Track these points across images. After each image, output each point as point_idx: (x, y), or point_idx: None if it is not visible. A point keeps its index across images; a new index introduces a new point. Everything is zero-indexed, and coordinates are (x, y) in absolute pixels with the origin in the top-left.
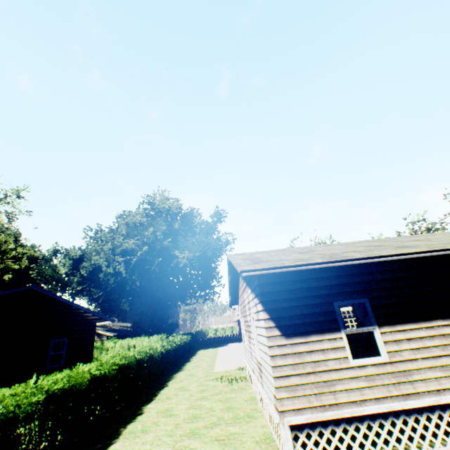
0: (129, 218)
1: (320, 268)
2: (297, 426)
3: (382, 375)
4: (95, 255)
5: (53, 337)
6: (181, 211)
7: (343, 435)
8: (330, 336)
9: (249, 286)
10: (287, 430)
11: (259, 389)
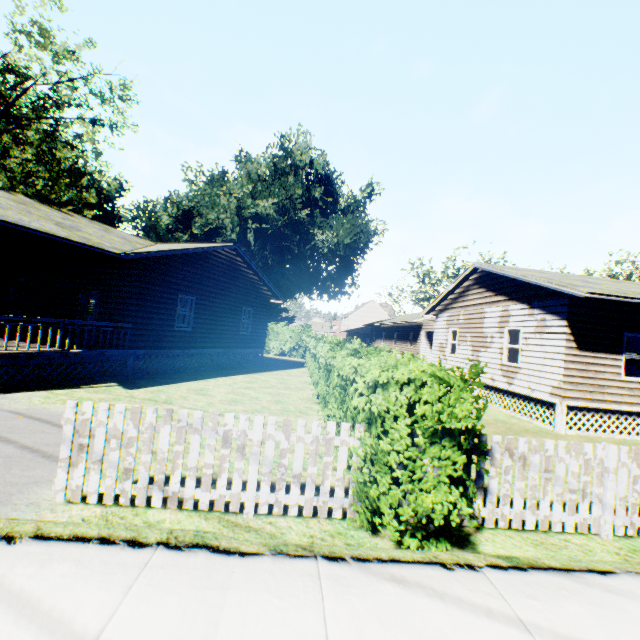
0: (252, 165)
1: (627, 303)
2: (569, 407)
3: (639, 390)
4: (212, 212)
5: (244, 305)
6: (327, 173)
7: (598, 419)
8: (612, 357)
9: (526, 303)
10: (563, 408)
11: (505, 386)
